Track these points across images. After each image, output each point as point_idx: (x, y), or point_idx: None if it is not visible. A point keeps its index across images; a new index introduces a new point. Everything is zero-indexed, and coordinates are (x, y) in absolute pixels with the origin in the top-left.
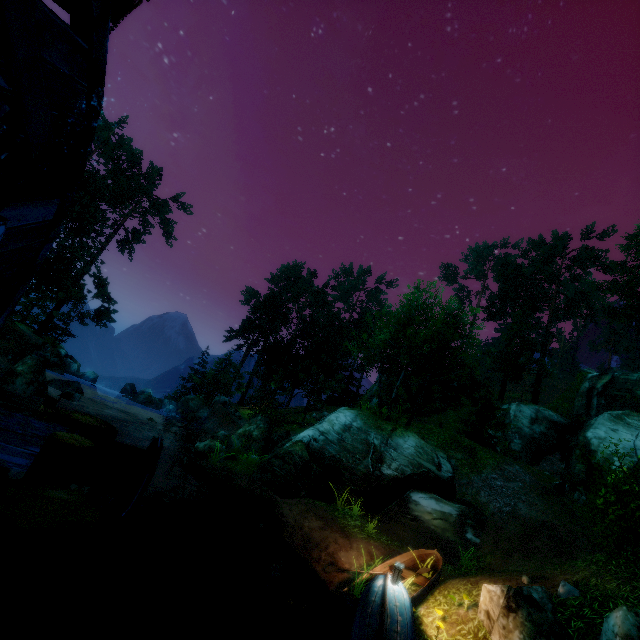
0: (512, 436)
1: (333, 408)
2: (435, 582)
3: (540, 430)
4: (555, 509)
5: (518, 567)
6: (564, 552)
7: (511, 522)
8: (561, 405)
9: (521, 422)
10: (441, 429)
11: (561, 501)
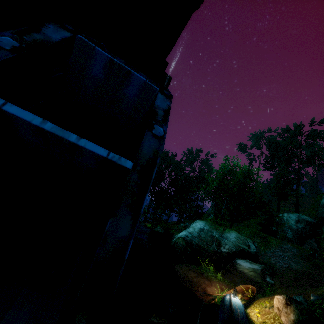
0: (286, 230)
1: (190, 221)
2: (253, 299)
3: (301, 226)
4: (310, 265)
5: (293, 292)
6: (316, 285)
7: (288, 272)
8: (311, 212)
9: (290, 223)
10: (248, 228)
11: (313, 261)
